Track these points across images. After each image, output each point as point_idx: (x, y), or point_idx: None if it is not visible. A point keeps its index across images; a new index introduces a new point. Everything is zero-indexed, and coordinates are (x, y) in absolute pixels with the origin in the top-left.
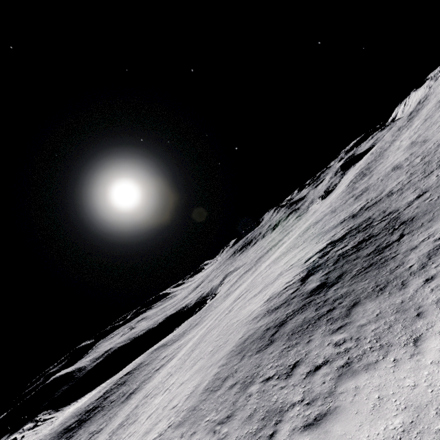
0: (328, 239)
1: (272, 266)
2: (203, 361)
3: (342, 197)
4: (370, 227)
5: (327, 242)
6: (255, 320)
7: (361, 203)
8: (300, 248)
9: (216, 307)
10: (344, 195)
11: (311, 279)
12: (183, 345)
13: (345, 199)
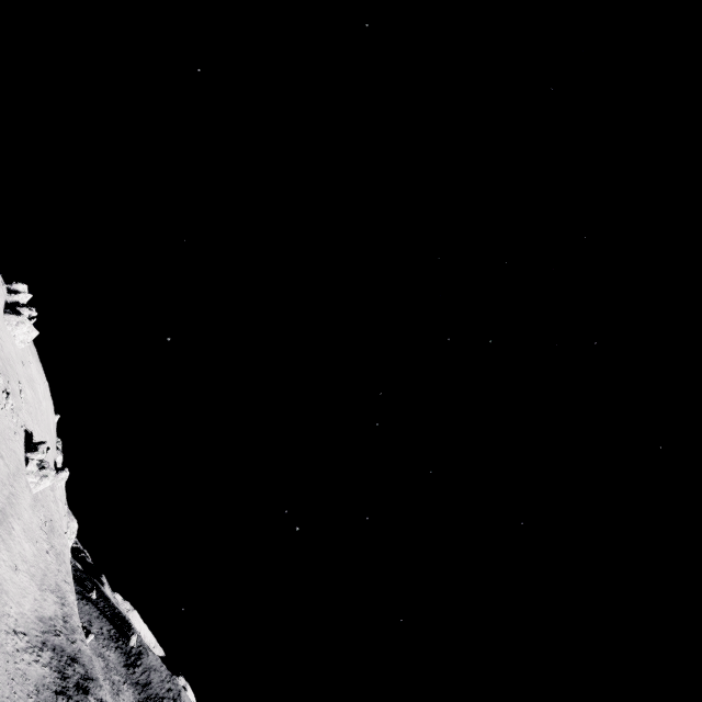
0: None
1: None
2: None
3: None
4: None
5: None
6: None
7: None
8: None
9: None
10: None
11: None
12: None
13: None
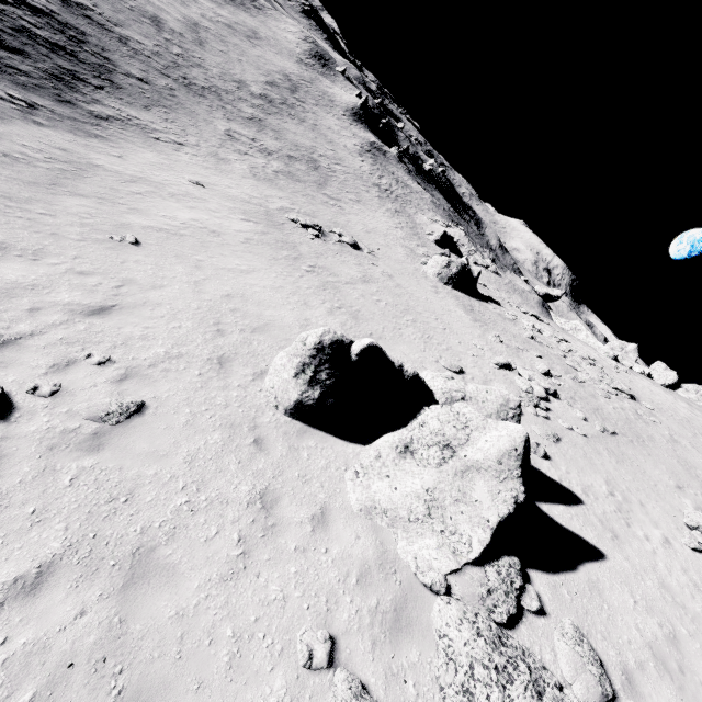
0: None
1: None
2: None
3: None
4: (79, 47)
5: None
6: None
7: None
8: None
9: None
10: None
11: None
12: None
13: None
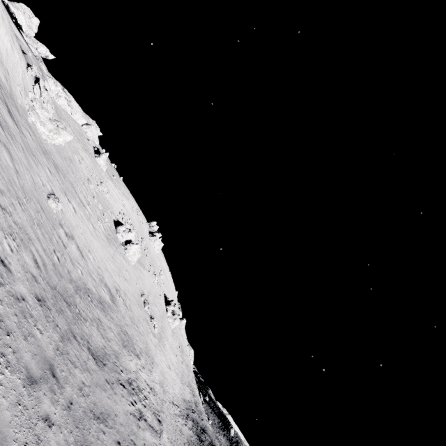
0: None
1: None
2: None
3: None
4: None
5: None
6: None
7: None
8: None
9: None
10: None
11: None
12: None
13: None
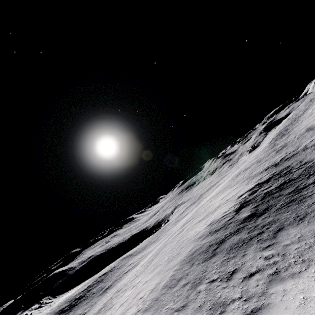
0: (255, 181)
1: (212, 200)
2: (162, 267)
3: (265, 151)
4: (290, 173)
5: (255, 183)
6: (200, 238)
7: (281, 155)
8: (233, 188)
9: (169, 229)
10: (267, 149)
11: (243, 210)
12: (145, 256)
13: (268, 152)
